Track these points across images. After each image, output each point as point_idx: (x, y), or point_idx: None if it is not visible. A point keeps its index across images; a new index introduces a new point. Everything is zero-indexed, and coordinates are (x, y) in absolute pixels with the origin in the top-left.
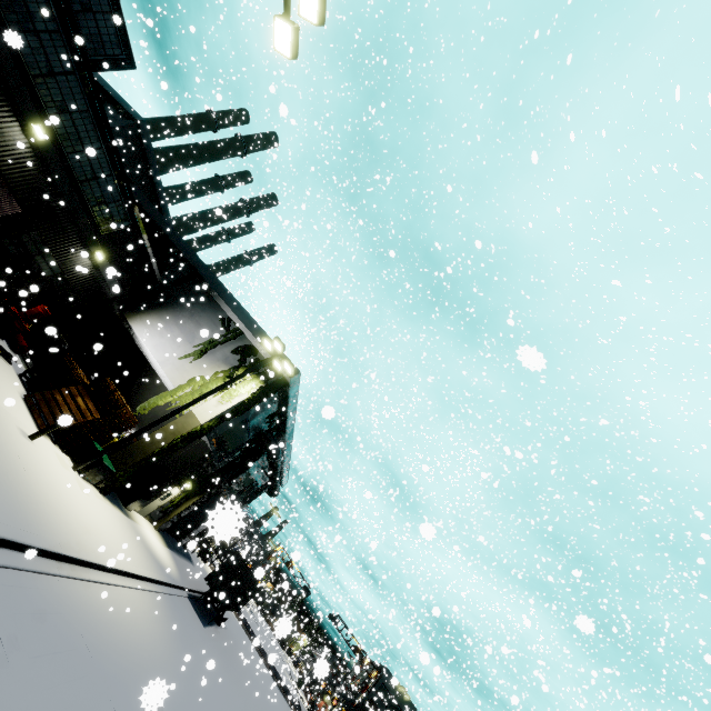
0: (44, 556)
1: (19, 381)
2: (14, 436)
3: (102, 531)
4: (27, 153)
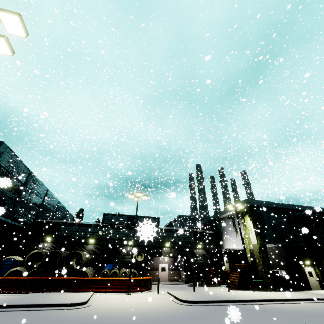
0: (238, 302)
1: (226, 287)
2: (222, 292)
3: (272, 296)
4: (171, 249)
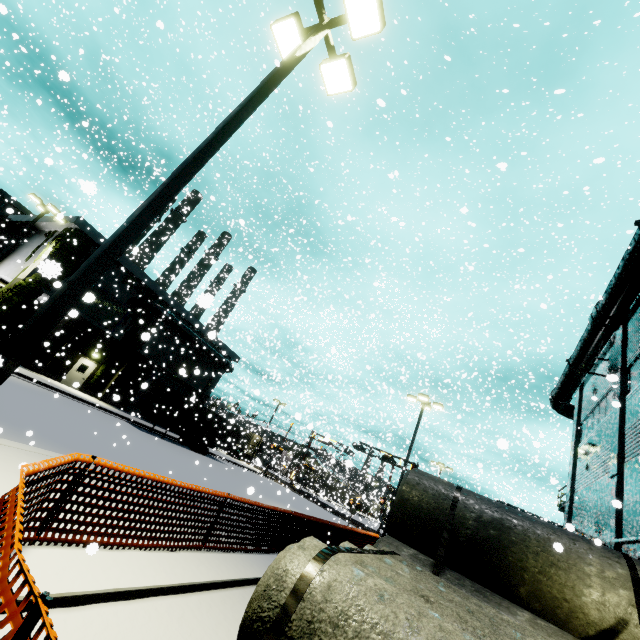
0: None
1: None
2: None
3: None
4: None
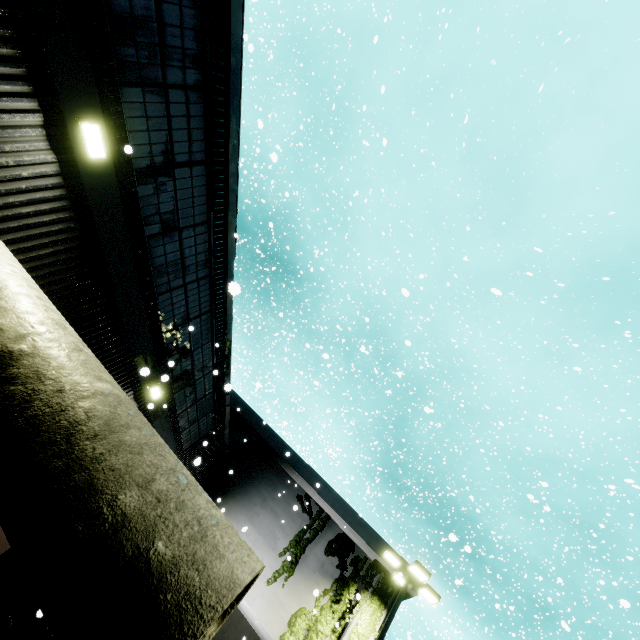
0: None
1: None
2: None
3: None
4: None
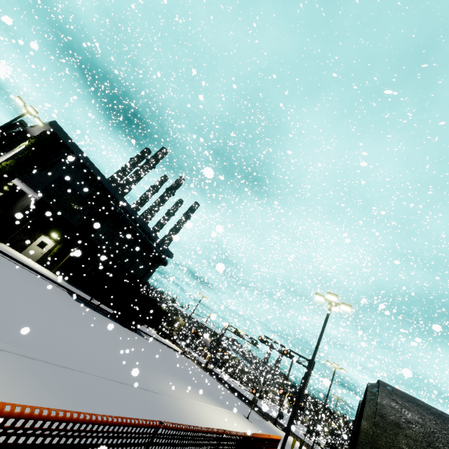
0: None
1: None
2: None
3: None
4: None
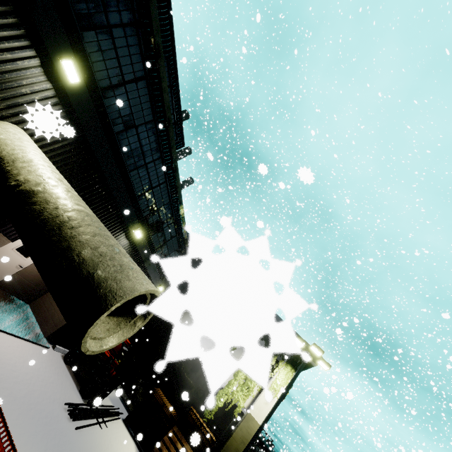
0: None
1: (127, 432)
2: None
3: None
4: (126, 249)
